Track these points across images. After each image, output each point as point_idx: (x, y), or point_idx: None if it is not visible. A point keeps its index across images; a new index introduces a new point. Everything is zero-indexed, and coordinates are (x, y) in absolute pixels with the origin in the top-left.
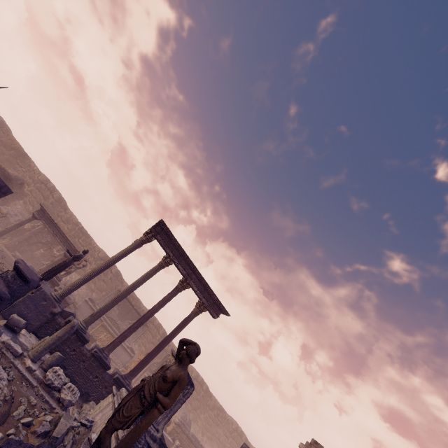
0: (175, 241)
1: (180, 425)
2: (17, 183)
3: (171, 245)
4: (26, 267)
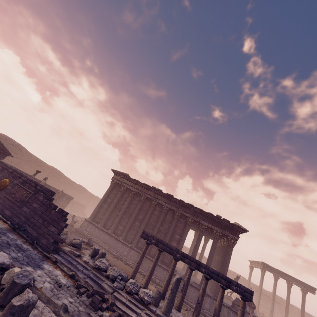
0: (273, 267)
1: None
2: None
3: (272, 269)
4: None
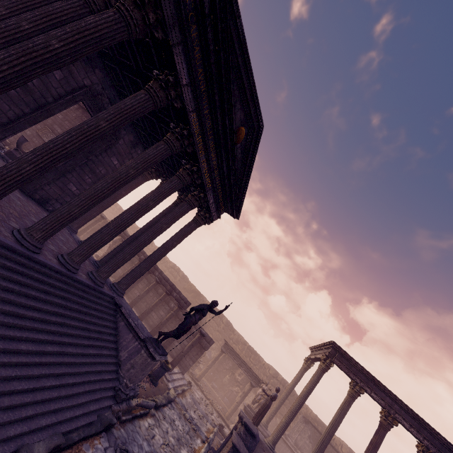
0: (355, 363)
1: None
2: (203, 322)
3: (353, 368)
4: (246, 418)
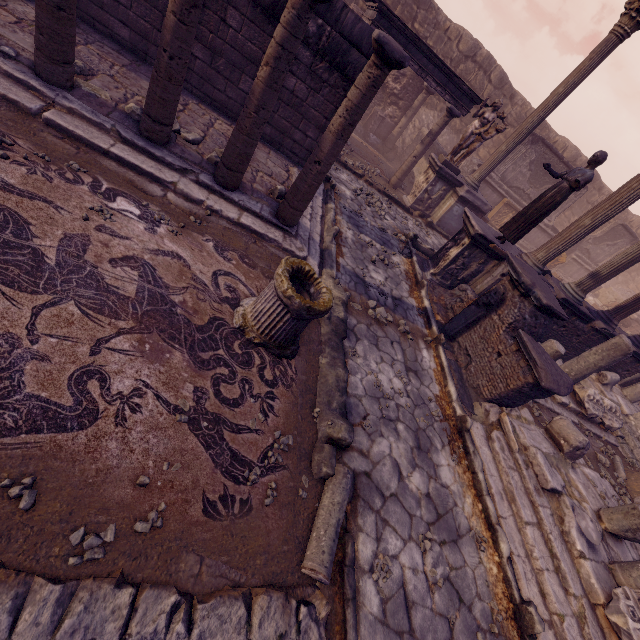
0: None
1: (638, 320)
2: None
3: None
4: (526, 270)
